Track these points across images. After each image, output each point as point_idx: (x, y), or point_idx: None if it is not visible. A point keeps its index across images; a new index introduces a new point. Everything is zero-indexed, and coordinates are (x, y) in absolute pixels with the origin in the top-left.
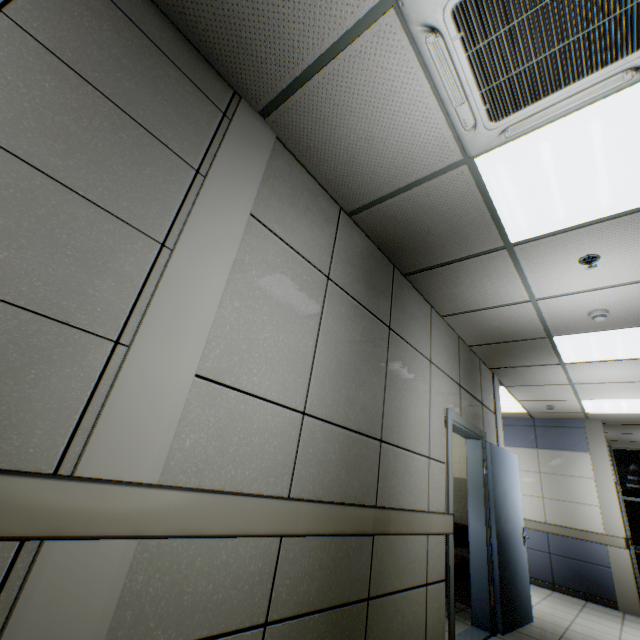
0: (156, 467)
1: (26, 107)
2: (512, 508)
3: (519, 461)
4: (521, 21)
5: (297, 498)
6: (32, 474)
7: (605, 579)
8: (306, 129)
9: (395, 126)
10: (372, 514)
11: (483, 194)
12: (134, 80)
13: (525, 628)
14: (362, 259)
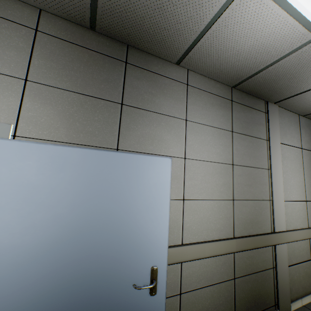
0: (284, 227)
1: (242, 152)
2: None
3: None
4: None
5: None
6: (271, 233)
7: None
8: (293, 102)
9: None
10: None
11: None
12: (250, 124)
13: None
14: (309, 131)
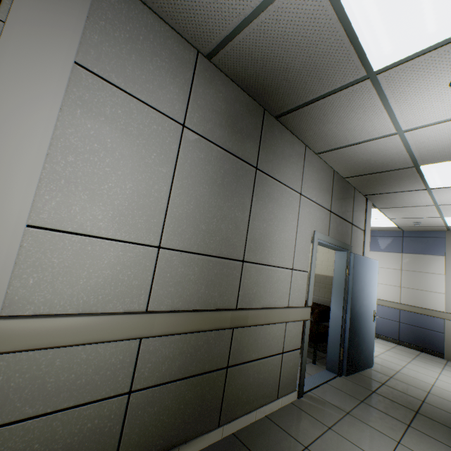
0: None
1: None
2: (367, 298)
3: (386, 262)
4: None
5: (152, 311)
6: None
7: (438, 340)
8: None
9: None
10: (230, 315)
11: (338, 10)
12: None
13: (365, 371)
14: (226, 105)
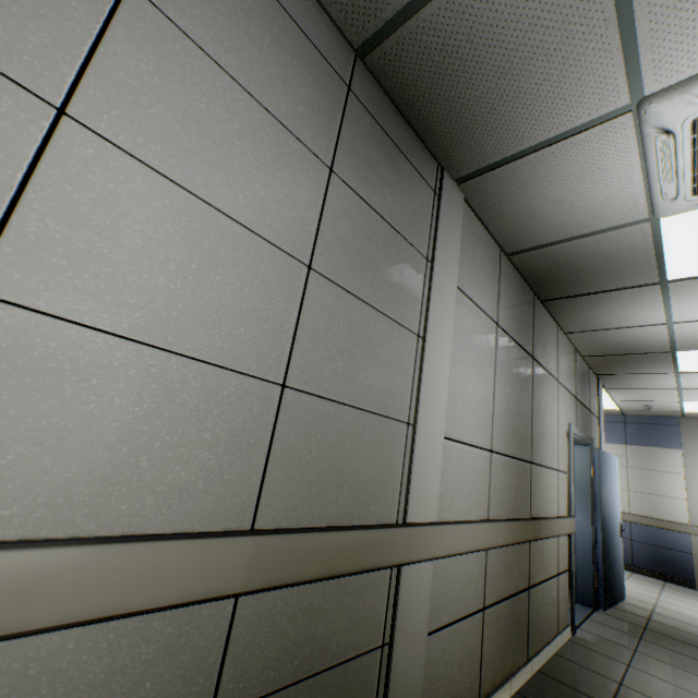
0: (435, 510)
1: (352, 251)
2: (613, 506)
3: None
4: None
5: (496, 520)
6: (396, 526)
7: (685, 563)
8: (497, 193)
9: (590, 193)
10: (531, 525)
11: (655, 243)
12: (391, 190)
13: (619, 605)
14: (515, 296)
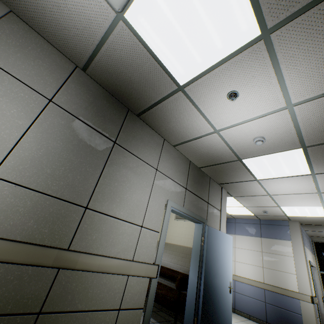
0: None
1: None
2: (222, 268)
3: (251, 244)
4: None
5: None
6: None
7: (298, 322)
8: (22, 2)
9: None
10: (55, 253)
11: (145, 46)
12: None
13: None
14: (94, 98)
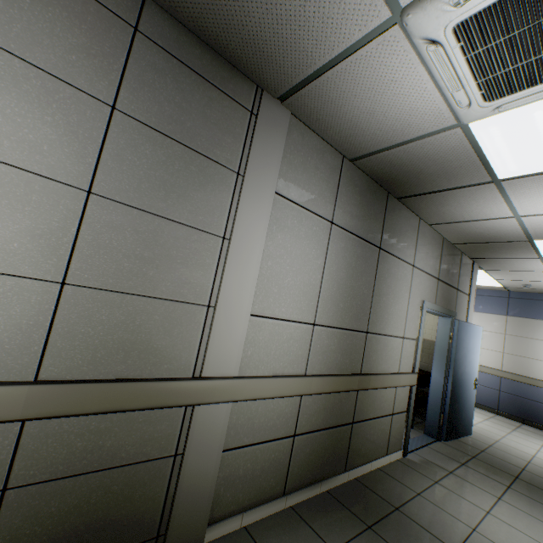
0: (236, 368)
1: (141, 174)
2: (469, 365)
3: (488, 324)
4: (522, 31)
5: (310, 375)
6: (186, 379)
7: (542, 412)
8: (316, 108)
9: (394, 103)
10: (357, 379)
11: (474, 146)
12: (191, 117)
13: (463, 438)
14: (360, 196)
